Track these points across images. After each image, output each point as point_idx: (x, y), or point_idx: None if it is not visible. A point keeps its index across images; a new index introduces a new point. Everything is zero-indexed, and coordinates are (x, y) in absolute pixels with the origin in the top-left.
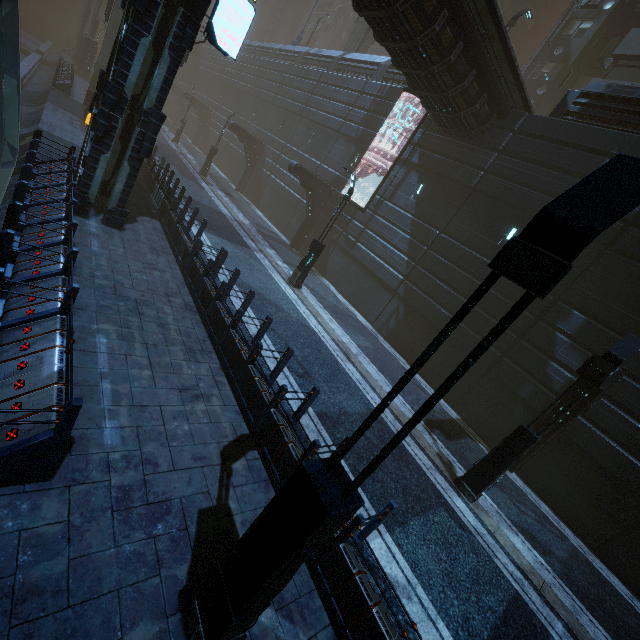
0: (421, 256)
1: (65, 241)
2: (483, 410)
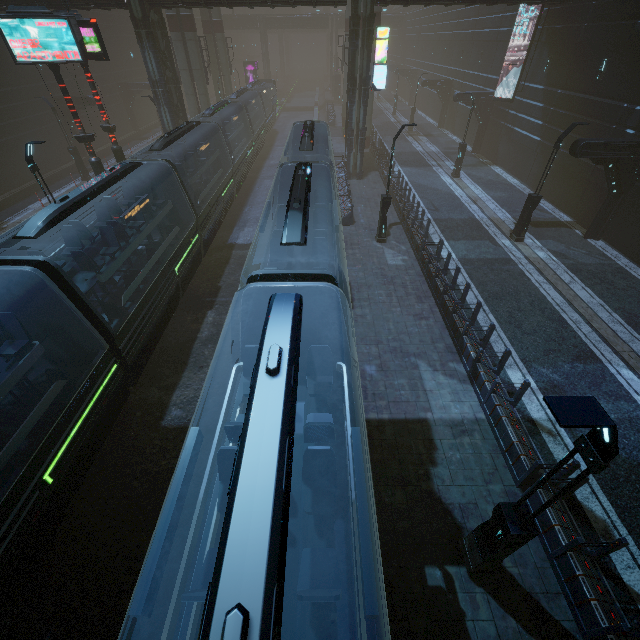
0: (550, 116)
1: (346, 185)
2: (587, 209)
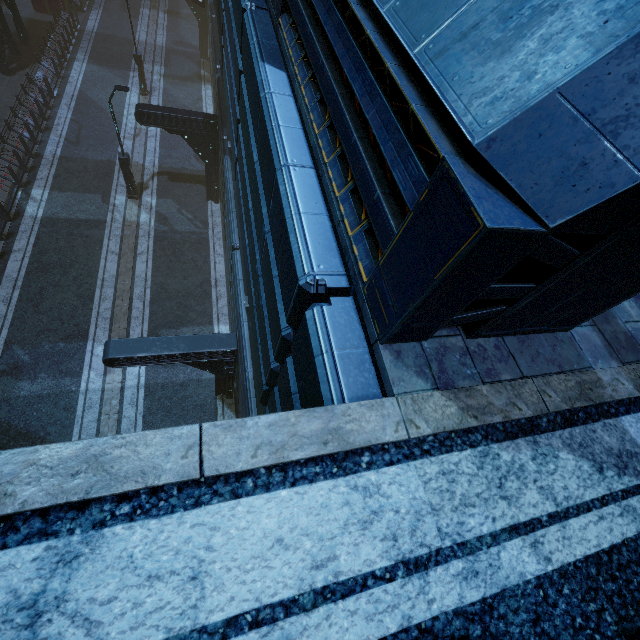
0: None
1: None
2: None
